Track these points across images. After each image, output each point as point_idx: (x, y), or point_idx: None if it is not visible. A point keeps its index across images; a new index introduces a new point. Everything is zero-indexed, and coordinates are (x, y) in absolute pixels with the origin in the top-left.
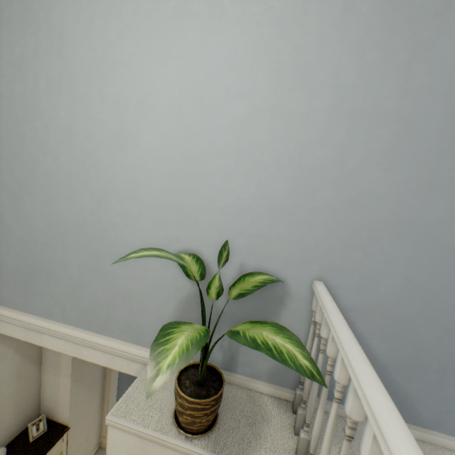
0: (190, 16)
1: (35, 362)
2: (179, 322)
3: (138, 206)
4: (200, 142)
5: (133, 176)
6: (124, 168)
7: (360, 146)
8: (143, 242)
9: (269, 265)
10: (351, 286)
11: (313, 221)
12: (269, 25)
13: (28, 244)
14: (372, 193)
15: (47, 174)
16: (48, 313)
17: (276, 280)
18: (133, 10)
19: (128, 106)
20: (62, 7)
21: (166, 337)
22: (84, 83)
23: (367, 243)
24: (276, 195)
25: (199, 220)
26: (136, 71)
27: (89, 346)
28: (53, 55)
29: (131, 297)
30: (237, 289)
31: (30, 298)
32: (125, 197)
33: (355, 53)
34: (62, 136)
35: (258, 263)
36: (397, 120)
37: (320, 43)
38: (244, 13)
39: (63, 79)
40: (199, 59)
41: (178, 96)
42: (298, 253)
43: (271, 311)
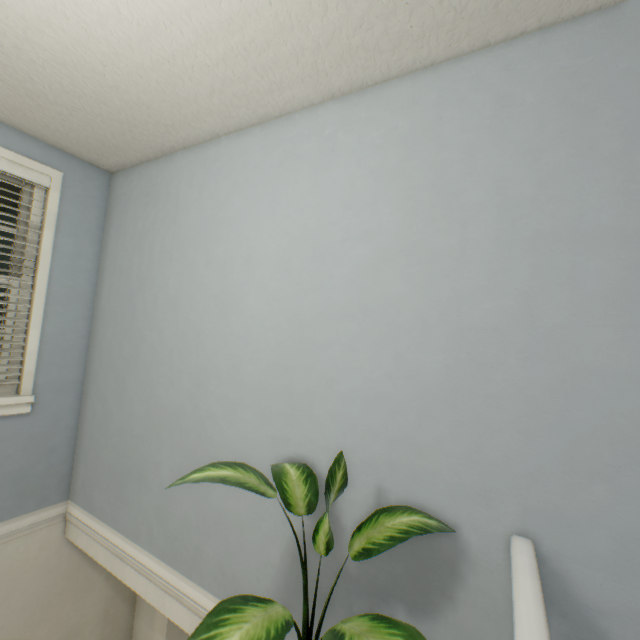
0: (299, 158)
1: (128, 598)
2: (249, 597)
3: (240, 389)
4: (313, 302)
5: (235, 350)
6: (226, 340)
7: (561, 290)
8: (243, 441)
9: (424, 494)
10: (596, 557)
11: (495, 419)
12: (394, 148)
13: (125, 435)
14: (604, 368)
15: (151, 350)
16: (135, 533)
17: (432, 528)
18: (242, 165)
19: (233, 267)
20: (180, 177)
21: (211, 630)
22: (192, 247)
23: (615, 468)
24: (424, 374)
25: (314, 412)
26: (242, 227)
27: (173, 595)
28: (168, 224)
29: (226, 524)
30: (362, 539)
31: (119, 509)
32: (226, 377)
33: (526, 156)
34: (168, 307)
35: (405, 488)
36: (627, 241)
37: (467, 153)
38: (361, 140)
39: (175, 245)
40: (310, 202)
41: (287, 248)
42: (474, 476)
43: (436, 586)
